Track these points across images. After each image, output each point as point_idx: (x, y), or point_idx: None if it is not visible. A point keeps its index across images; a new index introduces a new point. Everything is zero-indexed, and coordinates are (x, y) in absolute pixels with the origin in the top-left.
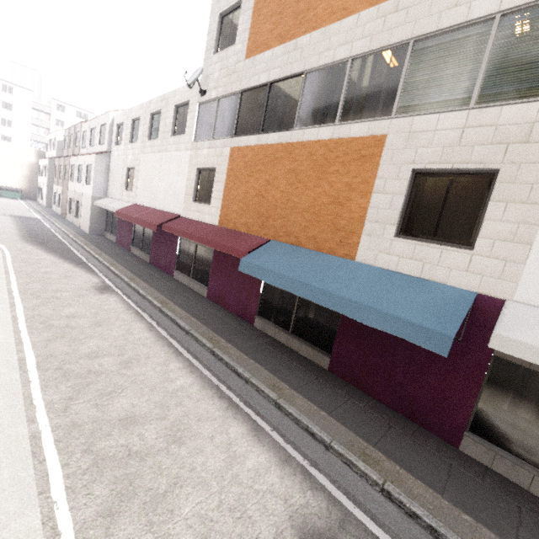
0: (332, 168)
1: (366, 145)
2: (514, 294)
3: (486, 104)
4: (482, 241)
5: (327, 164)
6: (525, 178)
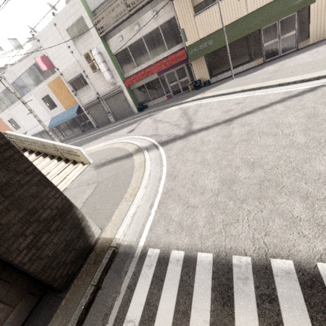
0: (1, 125)
1: (0, 120)
2: (27, 130)
3: (3, 111)
4: (20, 126)
5: (0, 125)
6: (14, 118)
